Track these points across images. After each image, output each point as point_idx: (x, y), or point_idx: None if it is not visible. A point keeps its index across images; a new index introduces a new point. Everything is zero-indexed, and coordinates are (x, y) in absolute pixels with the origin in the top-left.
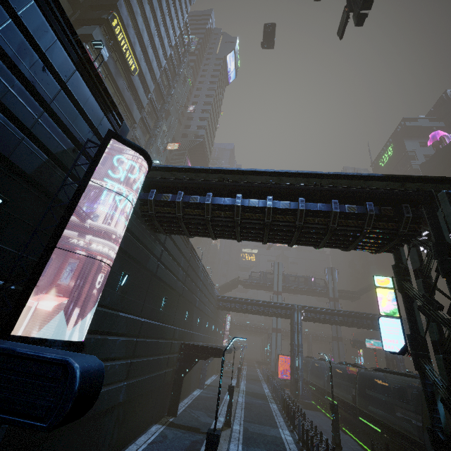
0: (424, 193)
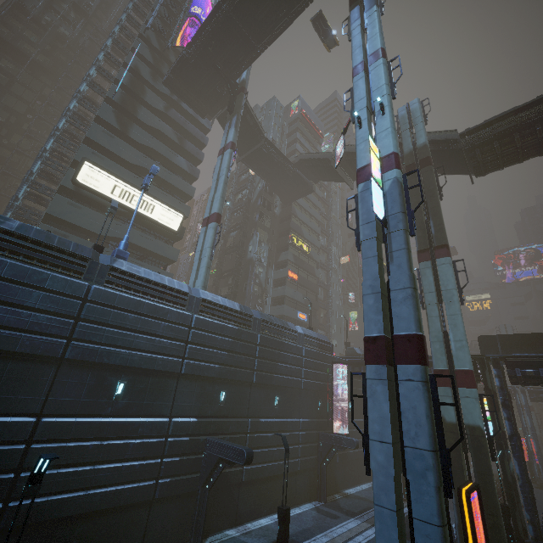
0: (479, 359)
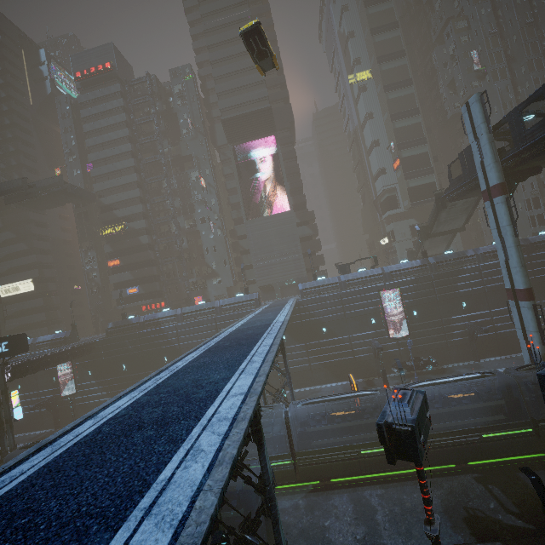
0: None
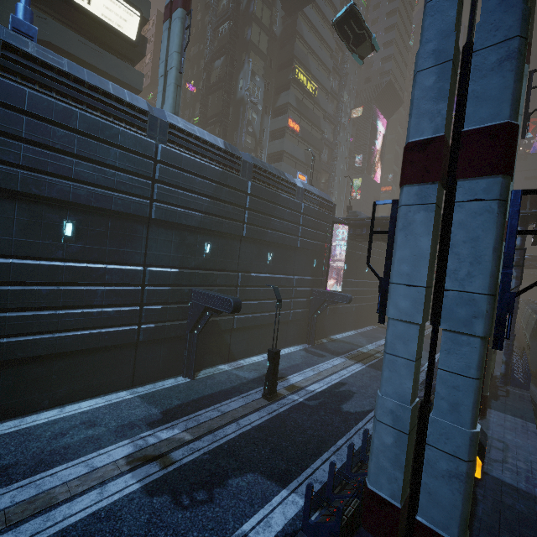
0: None
